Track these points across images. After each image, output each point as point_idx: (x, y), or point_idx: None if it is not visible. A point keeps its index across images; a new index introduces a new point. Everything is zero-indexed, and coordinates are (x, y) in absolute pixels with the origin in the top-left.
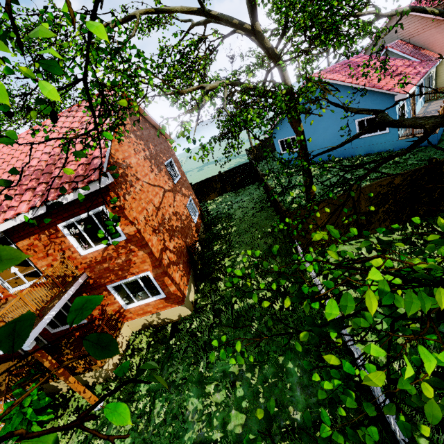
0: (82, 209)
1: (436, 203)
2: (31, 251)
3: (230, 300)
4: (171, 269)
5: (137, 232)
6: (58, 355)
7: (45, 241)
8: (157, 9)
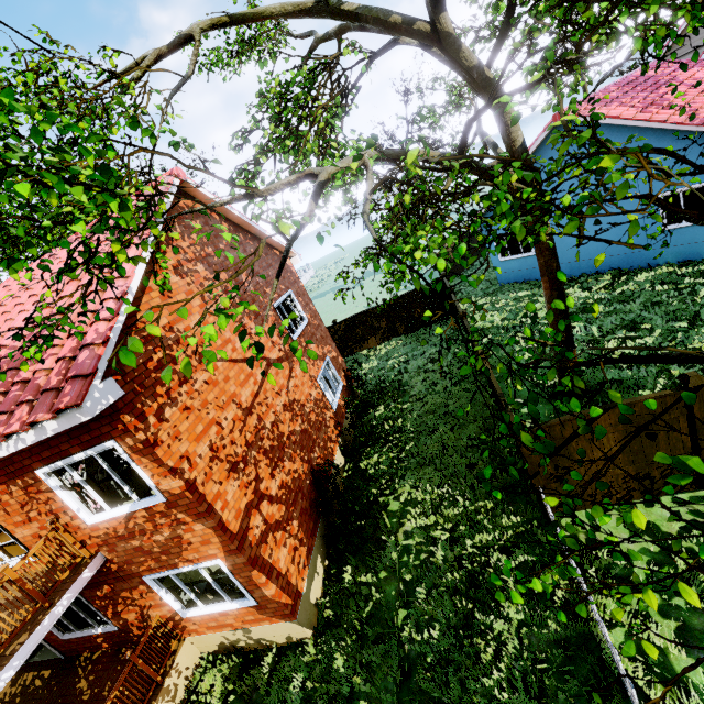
0: (74, 444)
1: None
2: (1, 511)
3: (394, 616)
4: (270, 544)
5: (186, 489)
6: (68, 690)
7: (20, 497)
8: (234, 15)
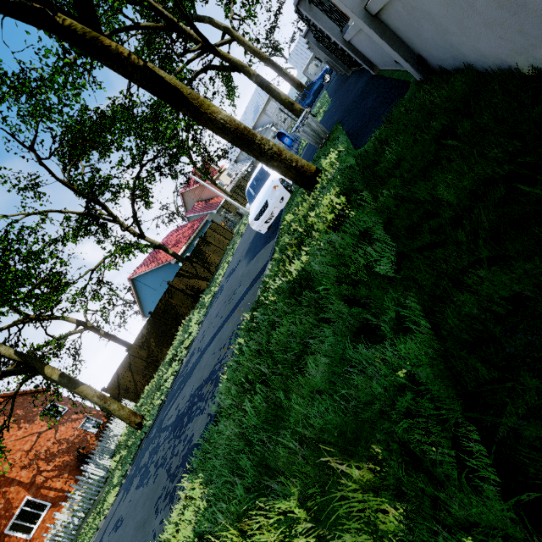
0: None
1: (175, 325)
2: None
3: None
4: (49, 482)
5: (1, 477)
6: None
7: None
8: None
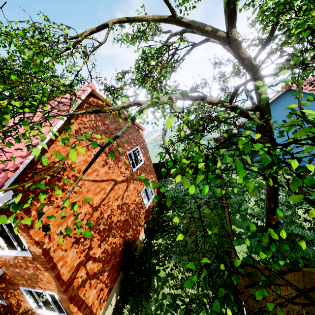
0: None
1: None
2: None
3: None
4: (86, 287)
5: (42, 254)
6: None
7: None
8: (129, 18)
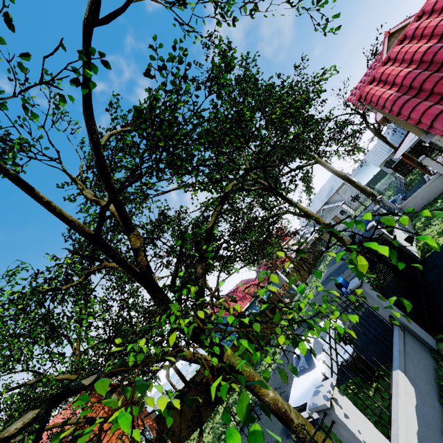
0: None
1: None
2: None
3: None
4: None
5: None
6: None
7: None
8: None
